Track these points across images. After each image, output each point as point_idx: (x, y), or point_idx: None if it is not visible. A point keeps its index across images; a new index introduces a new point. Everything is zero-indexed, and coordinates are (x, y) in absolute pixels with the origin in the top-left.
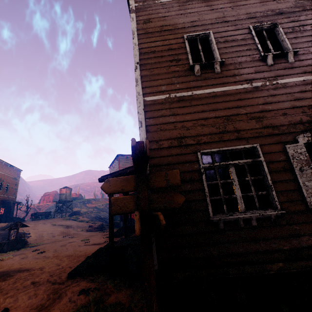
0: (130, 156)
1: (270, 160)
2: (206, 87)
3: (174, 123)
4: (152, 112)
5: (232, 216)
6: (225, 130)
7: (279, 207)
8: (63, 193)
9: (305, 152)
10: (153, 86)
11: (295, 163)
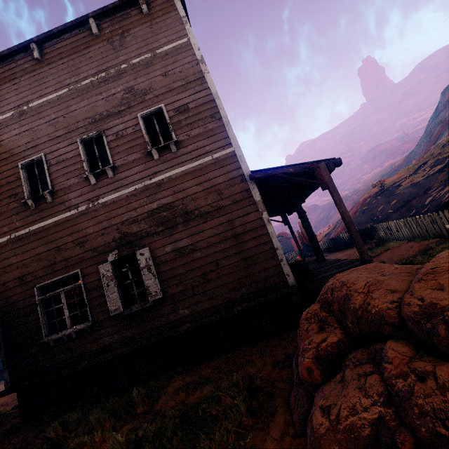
0: None
1: (89, 281)
2: (42, 220)
3: (16, 263)
4: None
5: (56, 335)
6: (56, 262)
7: (91, 320)
8: None
9: (111, 269)
10: None
11: (105, 280)
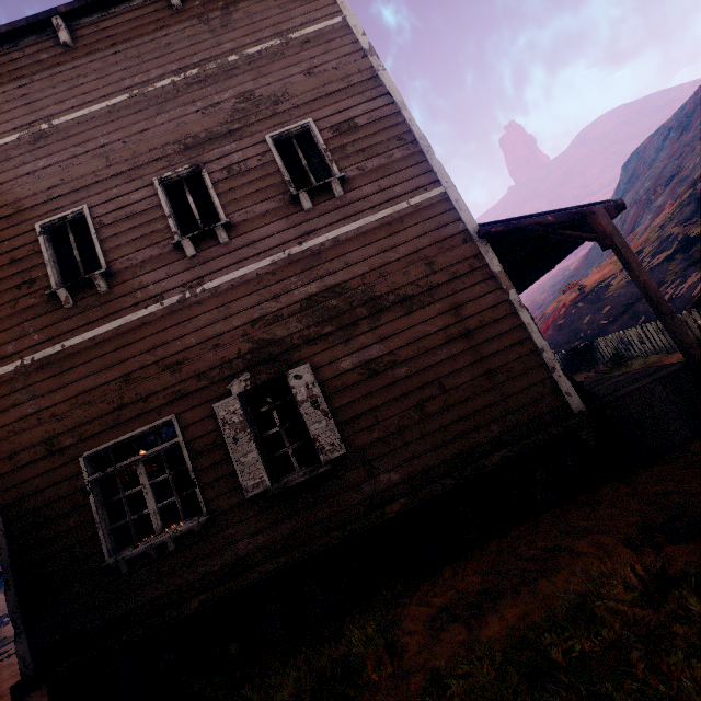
0: None
1: (195, 436)
2: (88, 328)
3: (37, 413)
4: None
5: (135, 550)
6: (123, 404)
7: (205, 511)
8: None
9: (240, 409)
10: None
11: (228, 430)
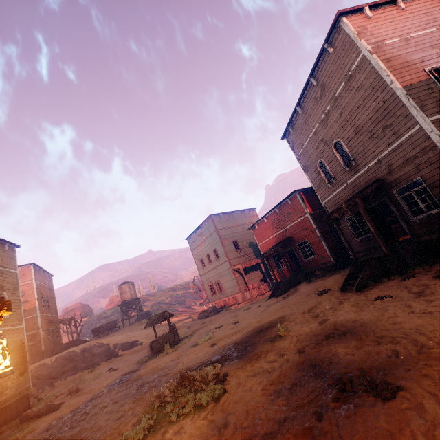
0: (223, 214)
1: None
2: None
3: None
4: (439, 127)
5: None
6: None
7: None
8: (126, 290)
9: None
10: (428, 110)
11: None
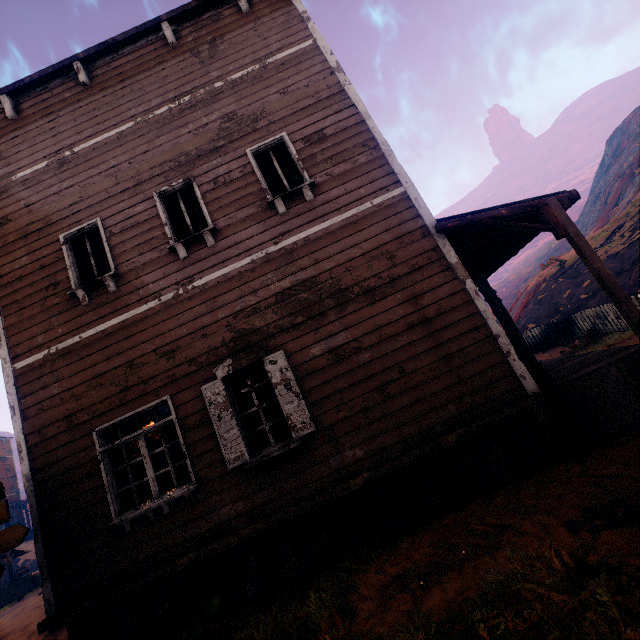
0: None
1: (186, 414)
2: (100, 322)
3: (60, 394)
4: (28, 385)
5: (136, 512)
6: (128, 386)
7: (194, 480)
8: None
9: (224, 391)
10: (25, 341)
11: (214, 409)
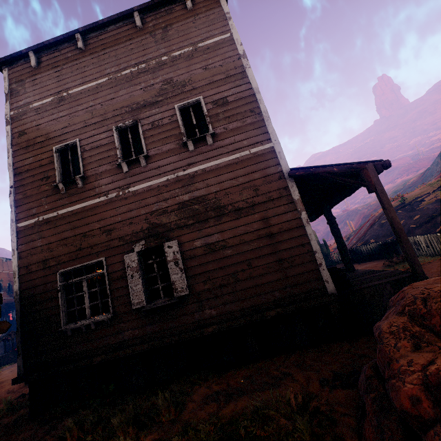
0: None
1: (113, 271)
2: (70, 205)
3: (42, 246)
4: (24, 238)
5: (75, 325)
6: (81, 248)
7: (111, 311)
8: None
9: (137, 260)
10: (25, 210)
11: (129, 270)
